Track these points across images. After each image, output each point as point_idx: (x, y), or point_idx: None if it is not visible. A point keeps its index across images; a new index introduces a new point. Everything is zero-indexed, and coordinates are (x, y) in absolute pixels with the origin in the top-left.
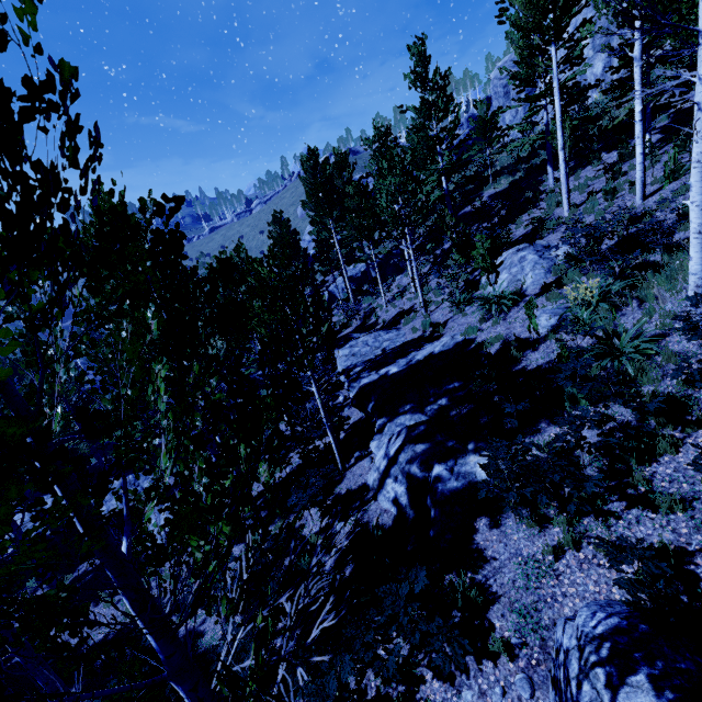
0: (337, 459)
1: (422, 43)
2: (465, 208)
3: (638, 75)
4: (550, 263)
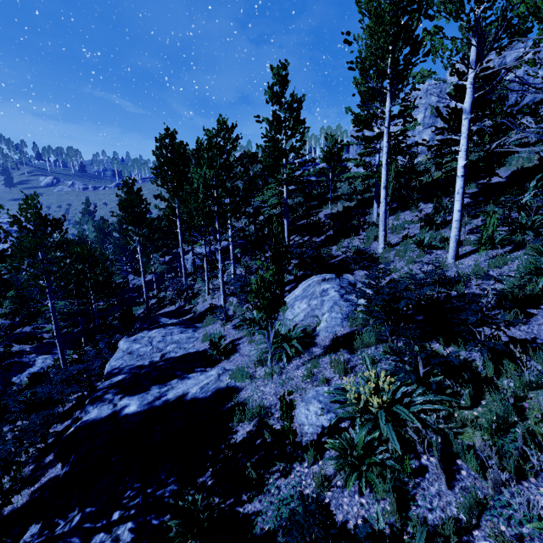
0: None
1: (284, 67)
2: (305, 220)
3: (466, 128)
4: (350, 307)
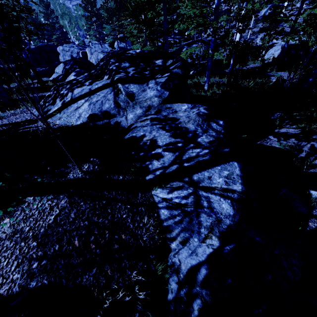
0: None
1: None
2: None
3: None
4: None
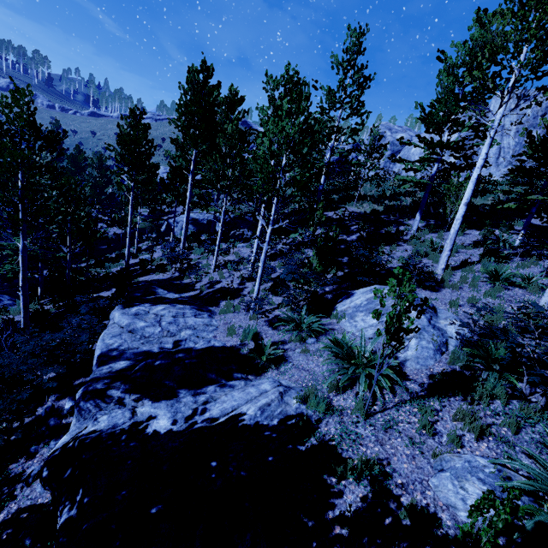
0: None
1: (363, 32)
2: (326, 212)
3: None
4: (441, 338)
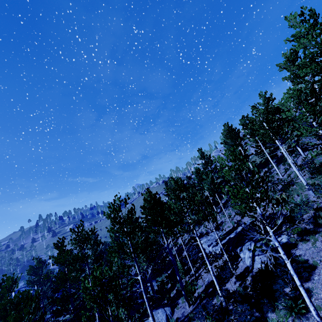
0: (229, 264)
1: (201, 149)
2: None
3: (265, 151)
4: None
